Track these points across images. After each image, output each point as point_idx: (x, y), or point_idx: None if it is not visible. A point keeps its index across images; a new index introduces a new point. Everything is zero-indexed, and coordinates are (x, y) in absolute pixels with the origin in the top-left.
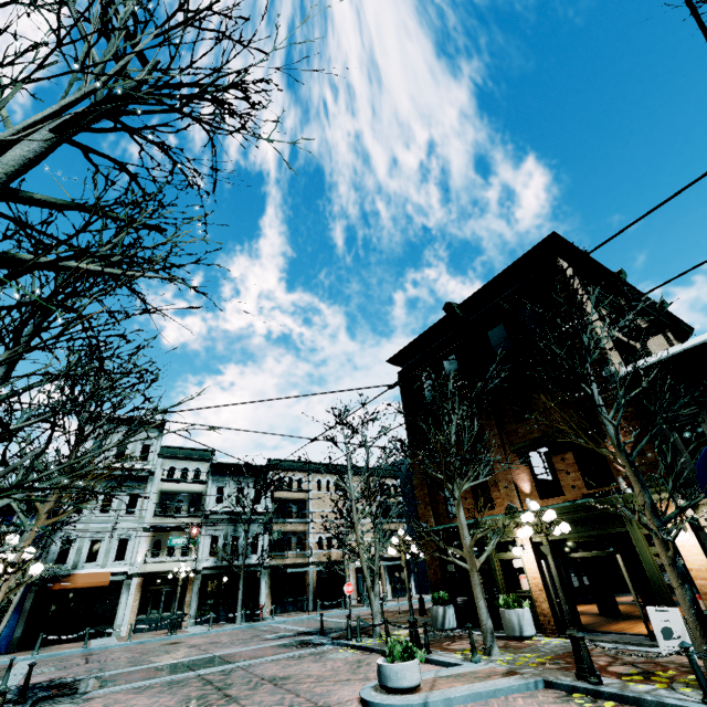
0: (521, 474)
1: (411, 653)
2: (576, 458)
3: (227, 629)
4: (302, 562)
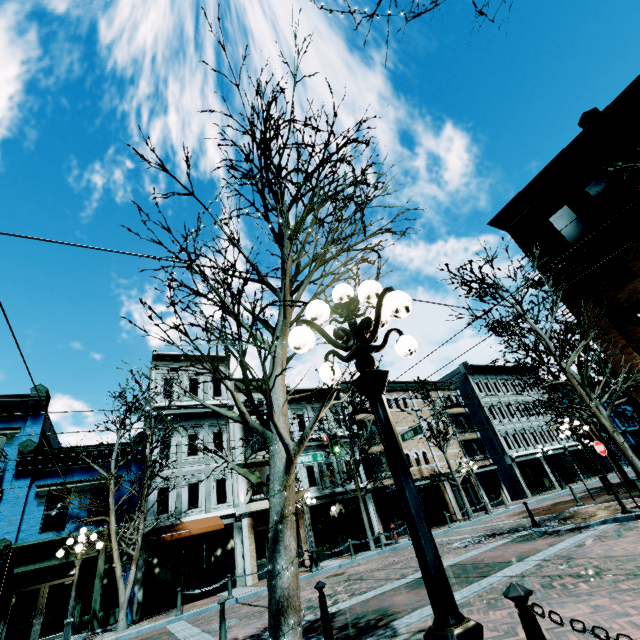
0: None
1: None
2: None
3: (371, 554)
4: None
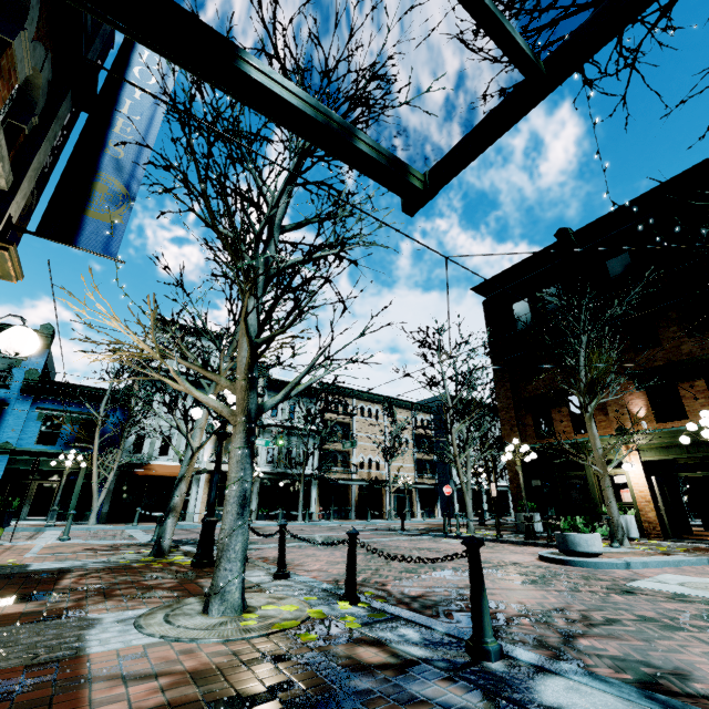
0: (636, 400)
1: (593, 527)
2: (707, 386)
3: (294, 523)
4: (346, 478)
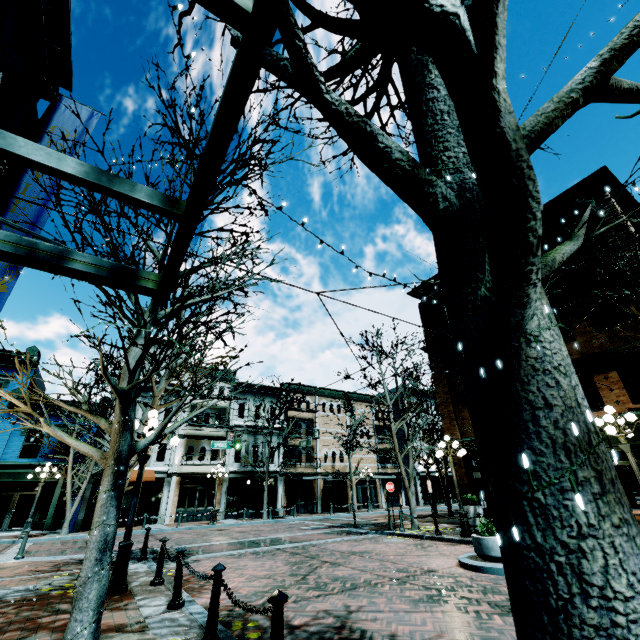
0: None
1: None
2: (620, 377)
3: (258, 522)
4: (311, 472)
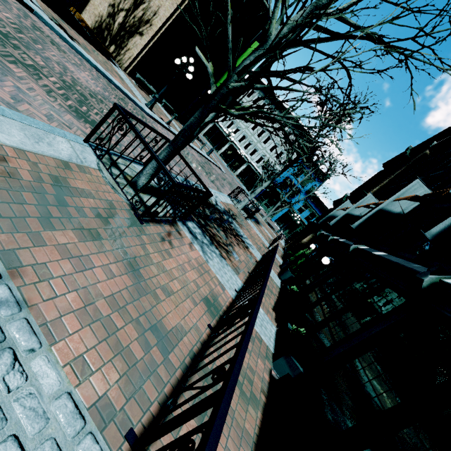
0: None
1: None
2: None
3: None
4: None
